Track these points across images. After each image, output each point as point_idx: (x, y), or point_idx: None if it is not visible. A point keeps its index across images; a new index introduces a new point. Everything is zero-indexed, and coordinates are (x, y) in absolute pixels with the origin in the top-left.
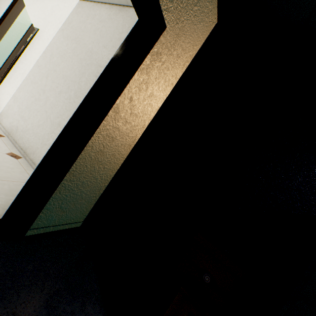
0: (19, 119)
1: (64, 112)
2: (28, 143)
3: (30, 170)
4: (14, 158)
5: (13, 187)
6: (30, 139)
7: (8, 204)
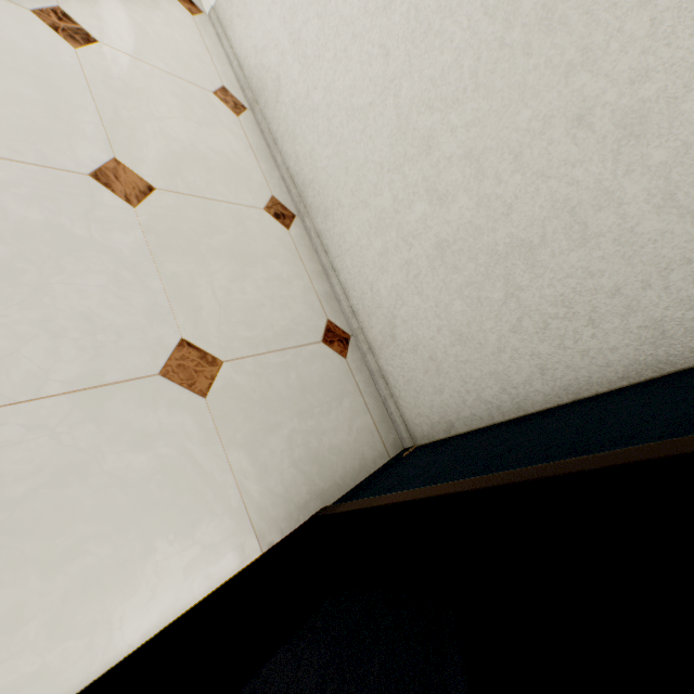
0: (282, 45)
1: (460, 93)
2: (312, 170)
3: (318, 277)
4: (282, 228)
5: (304, 373)
6: (319, 156)
7: (308, 452)
